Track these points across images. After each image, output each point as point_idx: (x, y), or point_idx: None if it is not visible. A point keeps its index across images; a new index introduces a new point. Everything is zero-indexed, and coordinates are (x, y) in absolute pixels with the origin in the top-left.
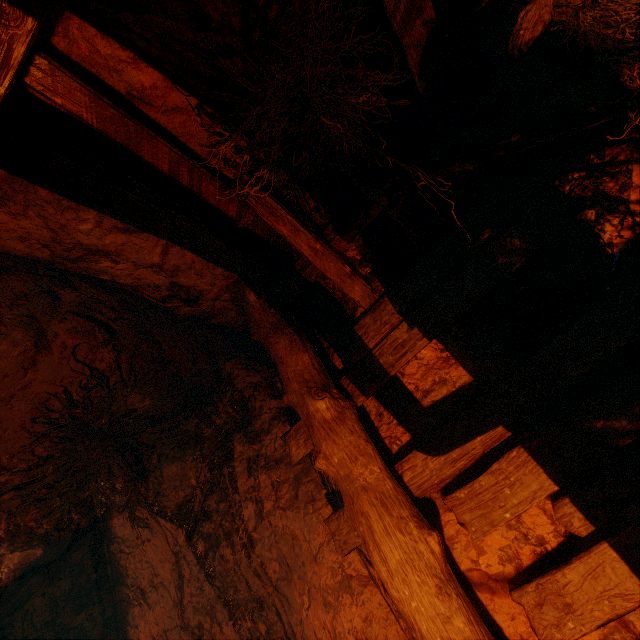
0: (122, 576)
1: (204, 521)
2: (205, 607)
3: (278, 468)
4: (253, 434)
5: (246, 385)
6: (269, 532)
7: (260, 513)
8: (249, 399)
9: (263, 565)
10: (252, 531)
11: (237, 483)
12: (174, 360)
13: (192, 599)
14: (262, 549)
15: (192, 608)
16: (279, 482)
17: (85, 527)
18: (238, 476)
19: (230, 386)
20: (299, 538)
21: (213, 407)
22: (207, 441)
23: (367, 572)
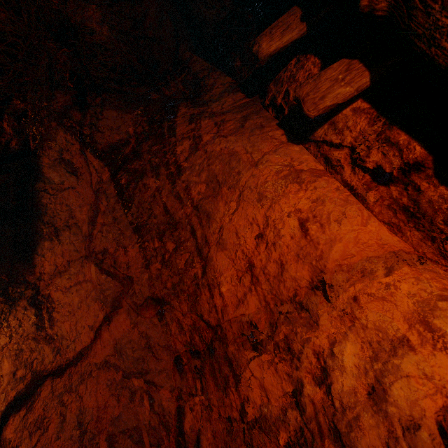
0: (40, 213)
1: (133, 160)
2: (114, 235)
3: (224, 115)
4: (200, 102)
5: (202, 68)
6: (202, 159)
7: (196, 146)
8: (203, 79)
9: (187, 189)
10: (182, 162)
11: (175, 130)
12: (142, 0)
13: (102, 228)
14: (190, 175)
15: (100, 237)
16: (223, 121)
17: (15, 151)
18: (178, 125)
19: (186, 69)
20: (239, 153)
21: (165, 83)
22: (153, 102)
23: (323, 168)
